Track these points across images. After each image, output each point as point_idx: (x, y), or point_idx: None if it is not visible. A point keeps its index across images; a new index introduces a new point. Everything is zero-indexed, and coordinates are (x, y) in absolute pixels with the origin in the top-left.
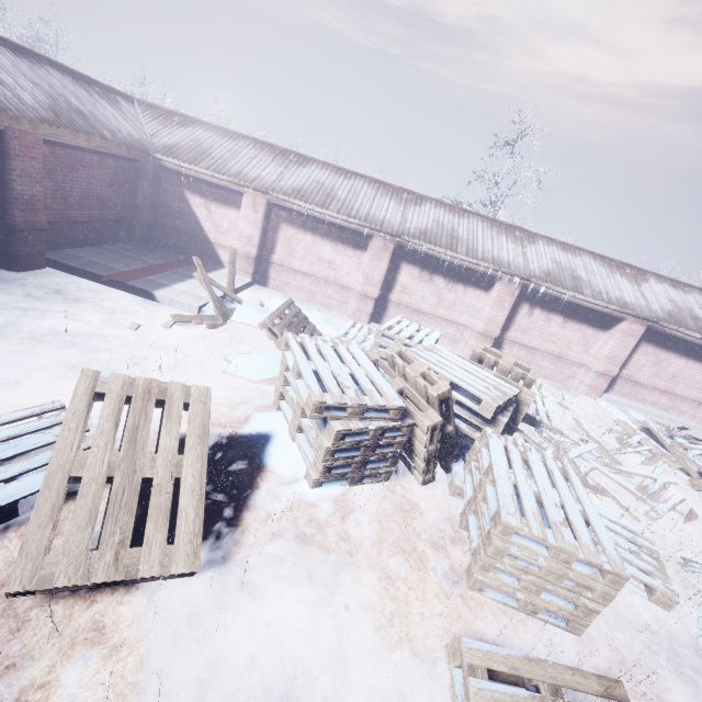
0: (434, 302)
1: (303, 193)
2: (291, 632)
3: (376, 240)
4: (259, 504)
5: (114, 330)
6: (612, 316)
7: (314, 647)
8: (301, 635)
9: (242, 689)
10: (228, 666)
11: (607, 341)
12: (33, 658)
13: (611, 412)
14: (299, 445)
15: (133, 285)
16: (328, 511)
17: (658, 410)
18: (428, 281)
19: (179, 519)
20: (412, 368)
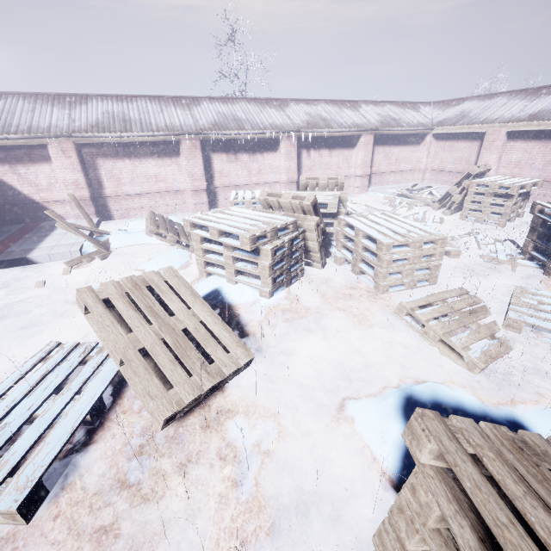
0: (247, 174)
1: (102, 126)
2: (320, 357)
3: (184, 143)
4: (248, 320)
5: (22, 297)
6: (354, 136)
7: (336, 356)
8: (326, 355)
9: (322, 387)
10: (306, 385)
11: (357, 154)
12: (206, 443)
13: (378, 196)
14: (243, 282)
15: (2, 260)
16: (288, 303)
17: (397, 185)
18: (235, 160)
19: (222, 339)
20: (284, 198)
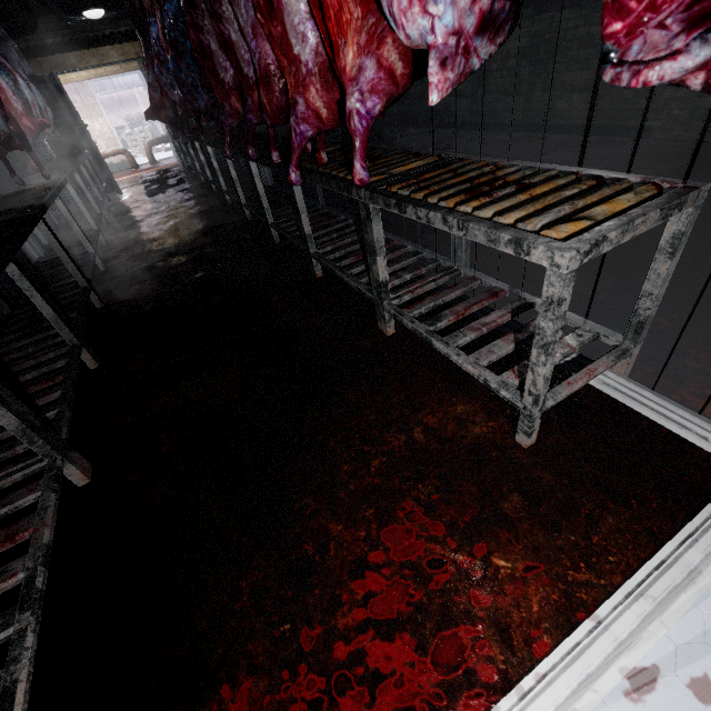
0: (123, 122)
1: None
2: None
3: None
4: None
5: None
6: None
7: None
8: None
9: None
10: None
11: None
12: None
13: None
14: None
15: None
16: None
17: None
18: (110, 113)
19: None
20: None
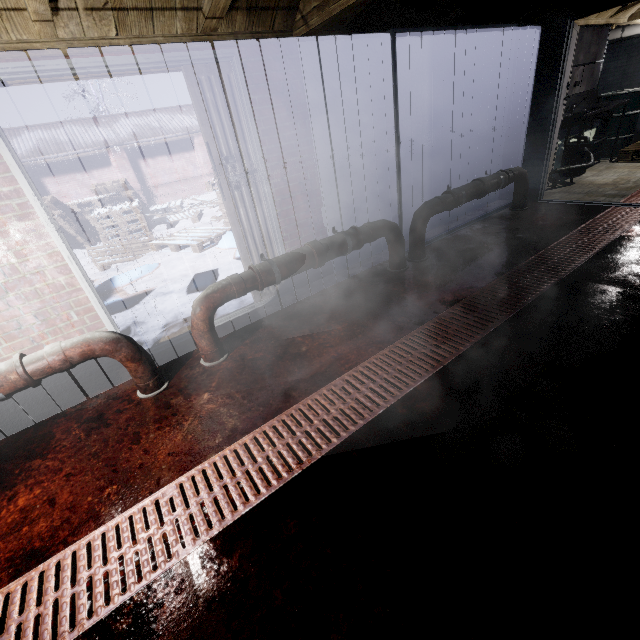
0: (87, 191)
1: None
2: None
3: None
4: None
5: None
6: (189, 139)
7: None
8: None
9: None
10: None
11: (198, 155)
12: None
13: None
14: None
15: None
16: None
17: None
18: (70, 181)
19: None
20: None
